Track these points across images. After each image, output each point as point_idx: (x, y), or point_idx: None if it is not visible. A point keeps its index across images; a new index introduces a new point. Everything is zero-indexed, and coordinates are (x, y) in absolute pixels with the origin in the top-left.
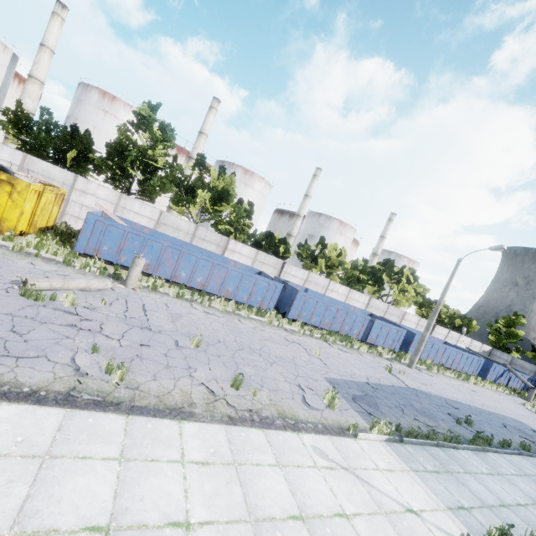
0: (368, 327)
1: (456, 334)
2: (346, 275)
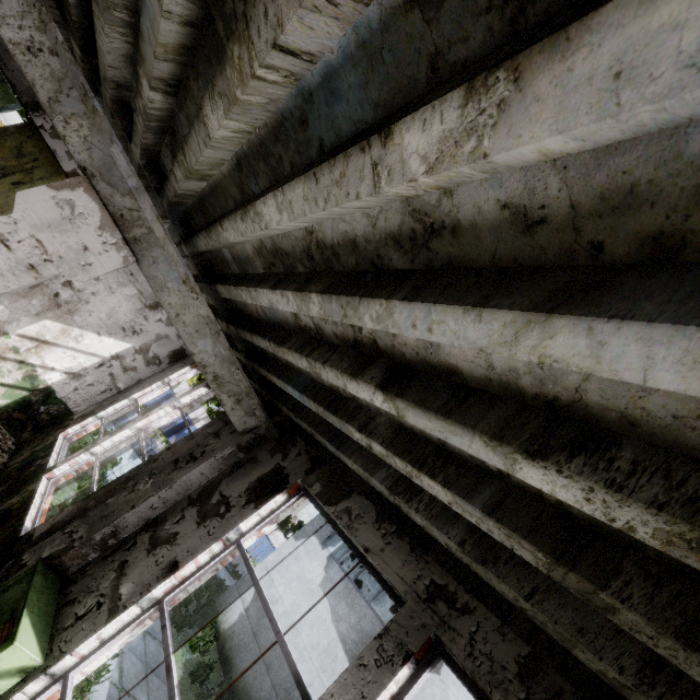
0: (179, 426)
1: (283, 538)
2: (214, 401)
